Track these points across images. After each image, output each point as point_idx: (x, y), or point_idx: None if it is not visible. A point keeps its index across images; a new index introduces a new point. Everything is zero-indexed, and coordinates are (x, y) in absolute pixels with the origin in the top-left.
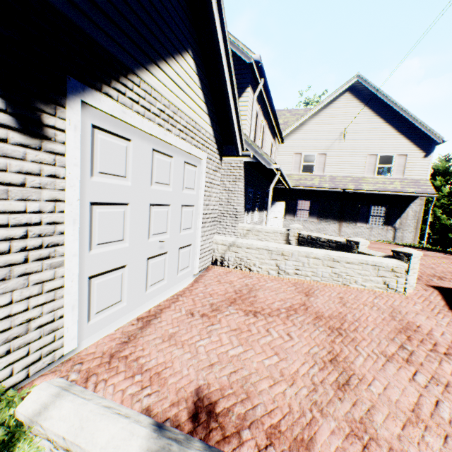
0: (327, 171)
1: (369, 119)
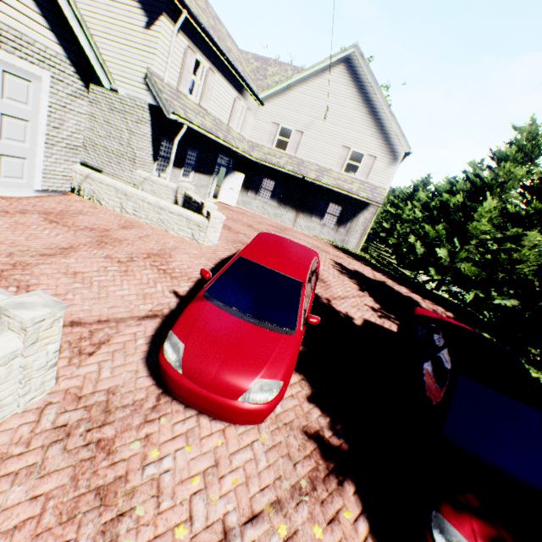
0: (299, 153)
1: (355, 104)
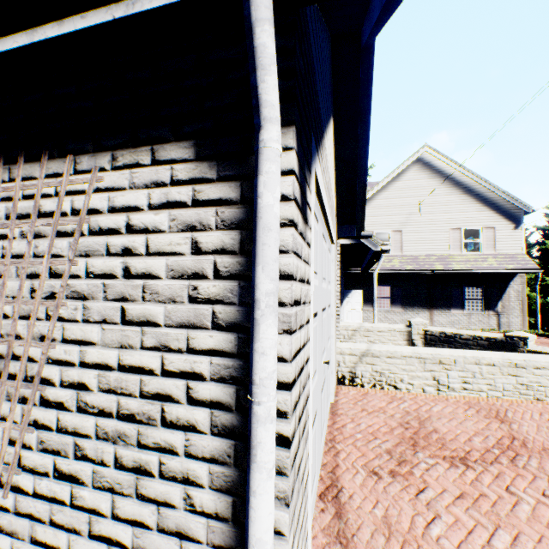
0: (405, 250)
1: (445, 190)
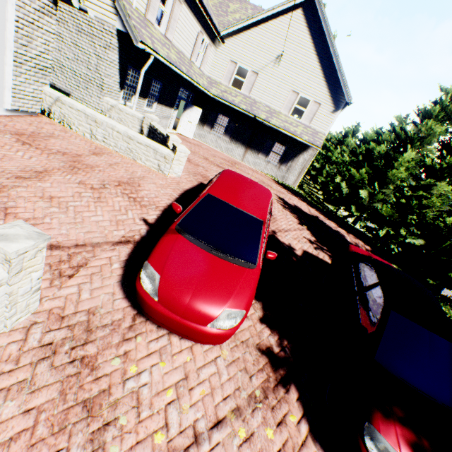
0: (253, 93)
1: (308, 51)
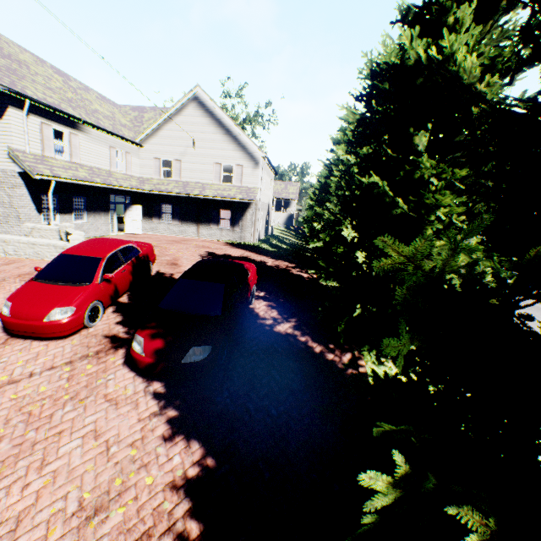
0: (184, 177)
1: (213, 129)
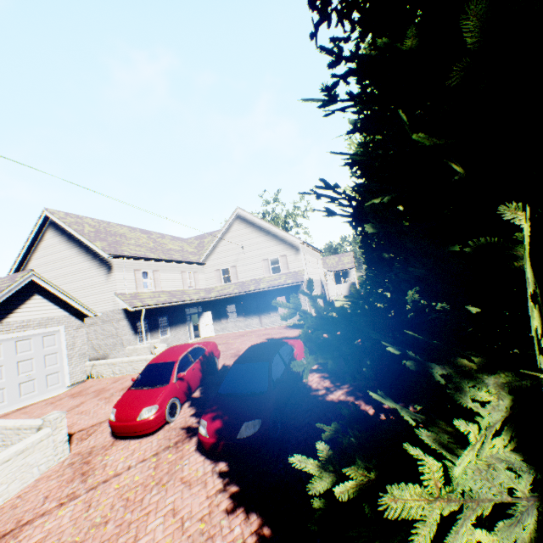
0: (240, 278)
1: (256, 234)
